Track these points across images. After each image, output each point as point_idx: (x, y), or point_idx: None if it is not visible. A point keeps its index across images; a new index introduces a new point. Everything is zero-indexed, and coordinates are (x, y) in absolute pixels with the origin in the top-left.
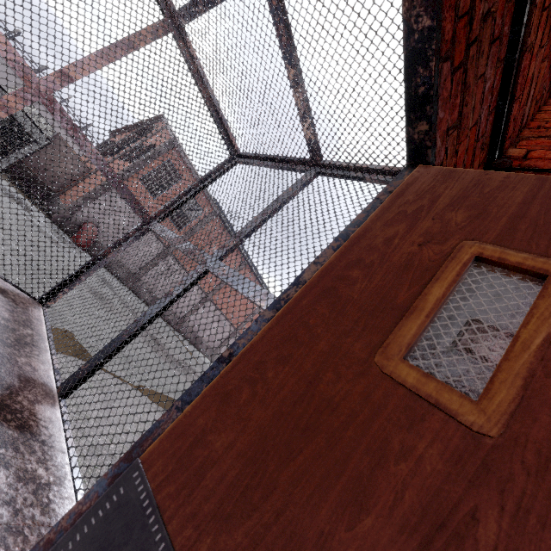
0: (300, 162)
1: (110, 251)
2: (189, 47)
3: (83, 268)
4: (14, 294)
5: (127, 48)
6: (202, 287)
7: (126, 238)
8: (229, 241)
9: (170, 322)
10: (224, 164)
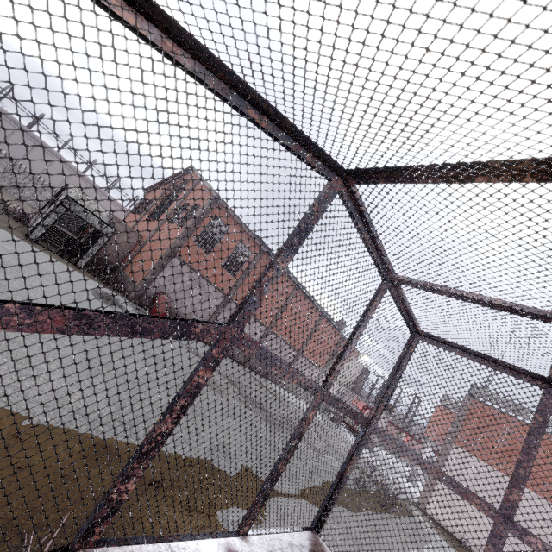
0: (525, 374)
1: (348, 464)
2: (401, 291)
3: (334, 488)
4: (315, 547)
5: (366, 322)
6: (262, 322)
7: (356, 447)
8: (510, 492)
9: (241, 361)
10: (409, 345)
